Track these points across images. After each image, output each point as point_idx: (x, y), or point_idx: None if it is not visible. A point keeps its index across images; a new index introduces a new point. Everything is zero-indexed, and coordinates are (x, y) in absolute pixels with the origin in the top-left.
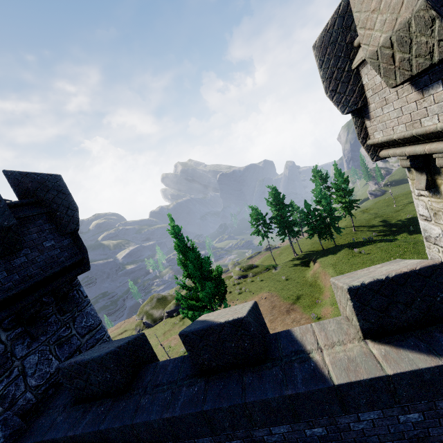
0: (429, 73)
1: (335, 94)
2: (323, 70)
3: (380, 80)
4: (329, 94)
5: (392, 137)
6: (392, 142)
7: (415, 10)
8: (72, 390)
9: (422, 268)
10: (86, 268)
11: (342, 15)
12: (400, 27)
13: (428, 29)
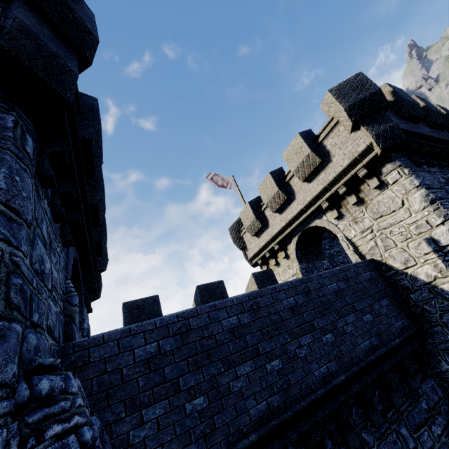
0: (259, 233)
1: (236, 242)
2: (232, 235)
3: (249, 238)
4: (234, 242)
5: (255, 252)
6: (255, 255)
7: (254, 218)
8: (128, 317)
9: (268, 269)
10: (99, 295)
11: (237, 223)
12: (252, 221)
13: (256, 222)
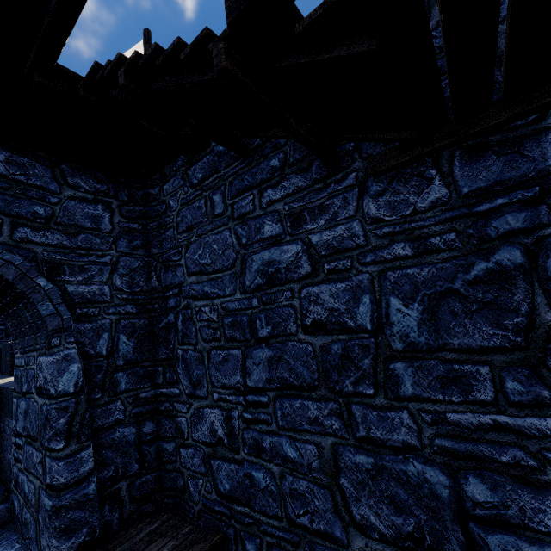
0: None
1: None
2: None
3: None
4: None
5: None
6: None
7: None
8: None
9: None
10: None
11: None
12: None
13: None
